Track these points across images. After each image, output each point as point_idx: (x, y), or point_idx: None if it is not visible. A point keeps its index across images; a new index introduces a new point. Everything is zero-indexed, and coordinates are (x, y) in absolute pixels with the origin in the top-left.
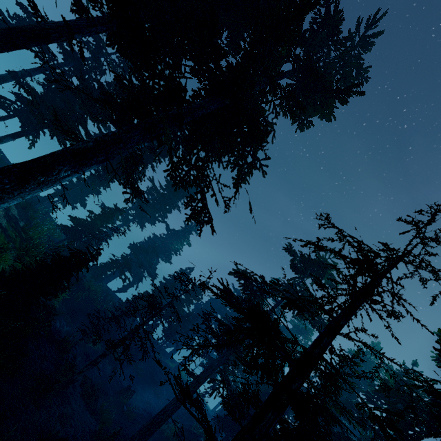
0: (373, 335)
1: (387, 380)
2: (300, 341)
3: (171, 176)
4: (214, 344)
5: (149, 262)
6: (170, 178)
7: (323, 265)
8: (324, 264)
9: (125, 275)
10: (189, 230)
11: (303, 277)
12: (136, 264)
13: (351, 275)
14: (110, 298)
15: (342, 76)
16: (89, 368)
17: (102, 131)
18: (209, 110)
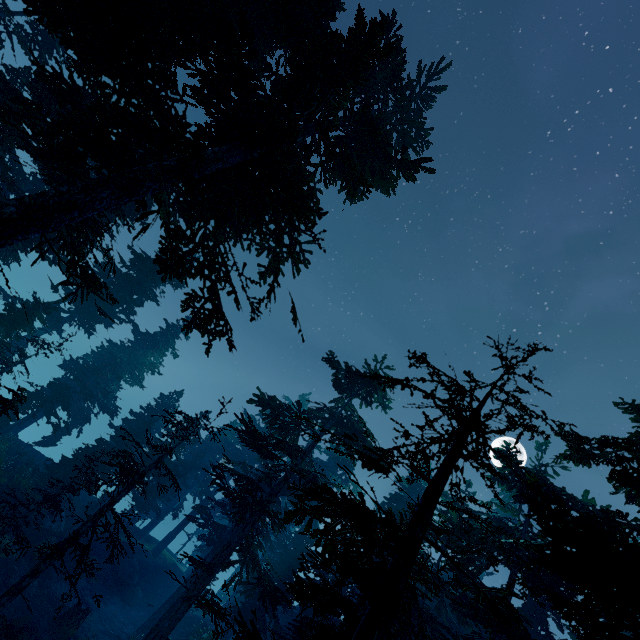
0: (484, 506)
1: (445, 511)
2: (340, 477)
3: (157, 257)
4: (222, 503)
5: (104, 390)
6: (155, 260)
7: (376, 381)
8: (378, 381)
9: (58, 416)
10: (175, 332)
11: (349, 396)
12: (76, 395)
13: (457, 434)
14: (26, 460)
15: (401, 135)
16: (4, 603)
17: (4, 163)
18: (227, 164)
